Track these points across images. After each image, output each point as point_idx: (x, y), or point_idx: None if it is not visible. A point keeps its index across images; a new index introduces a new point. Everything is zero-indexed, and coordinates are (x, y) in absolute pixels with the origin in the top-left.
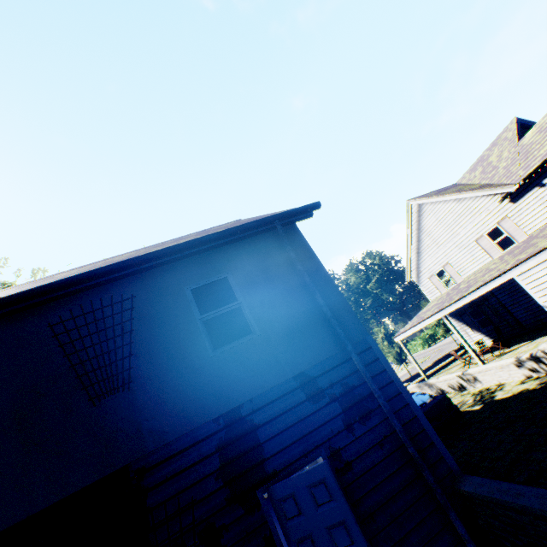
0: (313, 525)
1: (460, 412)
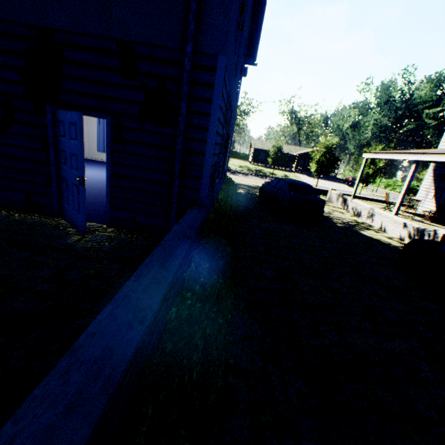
0: (67, 147)
1: (328, 220)
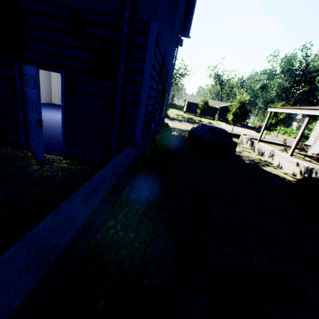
0: (29, 95)
1: (238, 158)
